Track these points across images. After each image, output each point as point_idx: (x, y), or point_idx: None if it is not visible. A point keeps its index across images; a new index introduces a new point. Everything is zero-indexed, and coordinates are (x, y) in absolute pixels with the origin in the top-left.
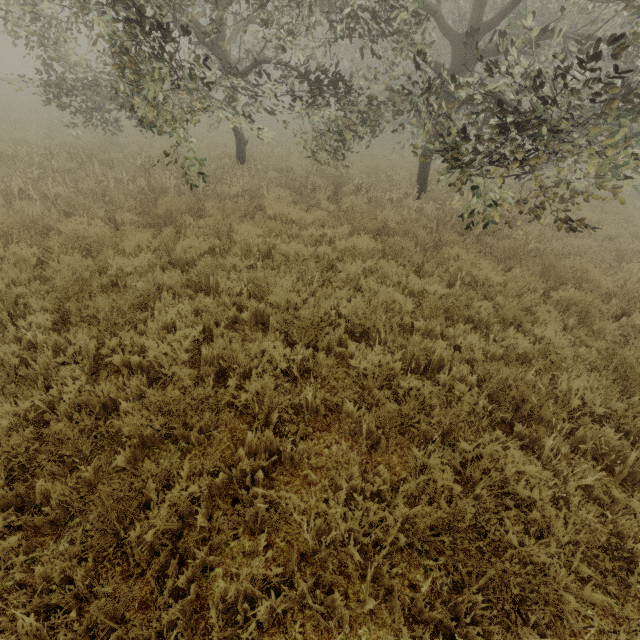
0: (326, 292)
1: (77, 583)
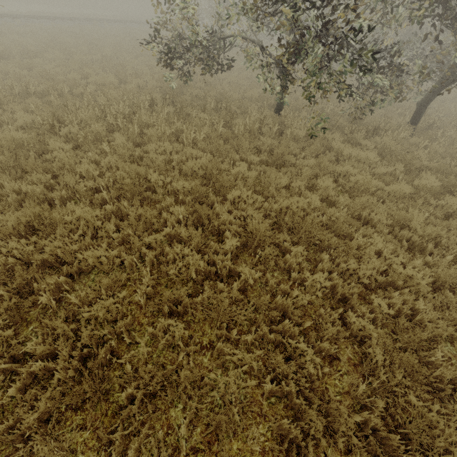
0: (448, 224)
1: None
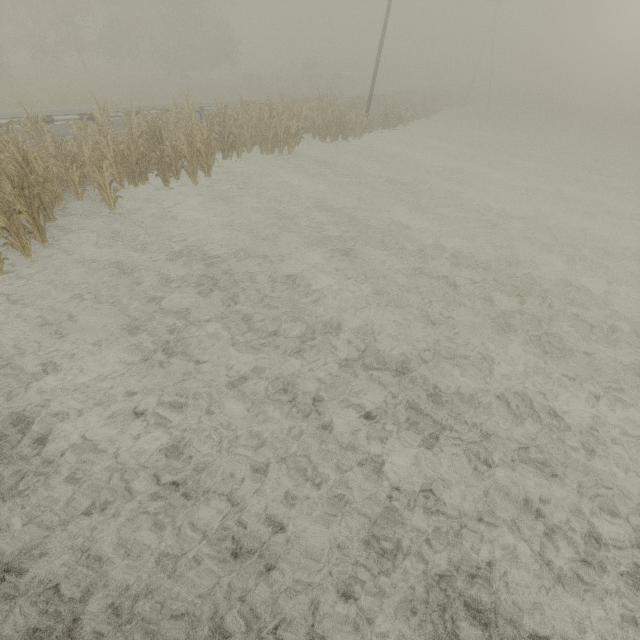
0: None
1: None
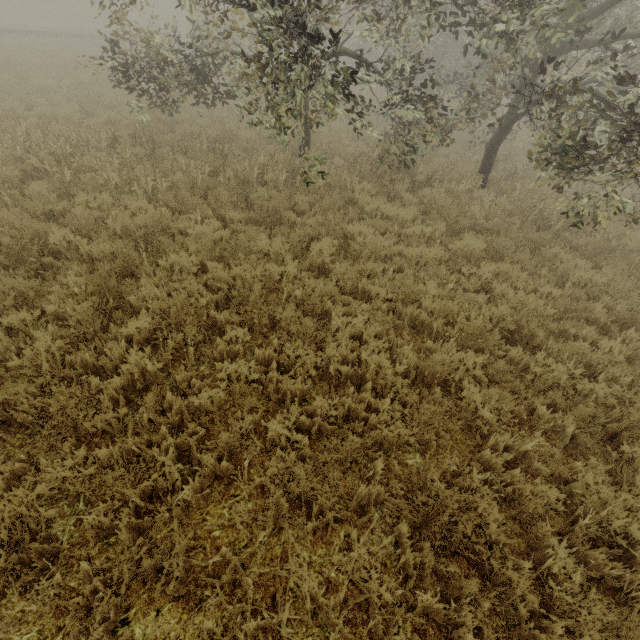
0: (470, 298)
1: (430, 566)
